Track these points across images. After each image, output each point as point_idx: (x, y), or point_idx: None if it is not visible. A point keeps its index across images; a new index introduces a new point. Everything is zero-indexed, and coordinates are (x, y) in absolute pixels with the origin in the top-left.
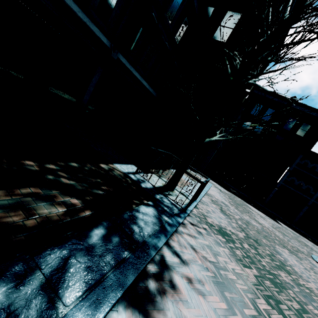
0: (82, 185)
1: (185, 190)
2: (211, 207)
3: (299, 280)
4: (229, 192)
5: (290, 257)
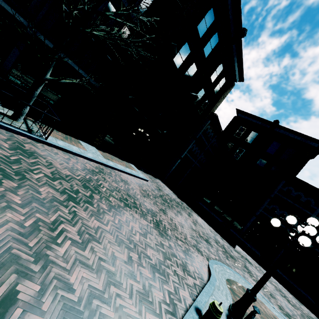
0: None
1: (43, 133)
2: (77, 161)
3: (78, 209)
4: (183, 201)
5: (137, 223)
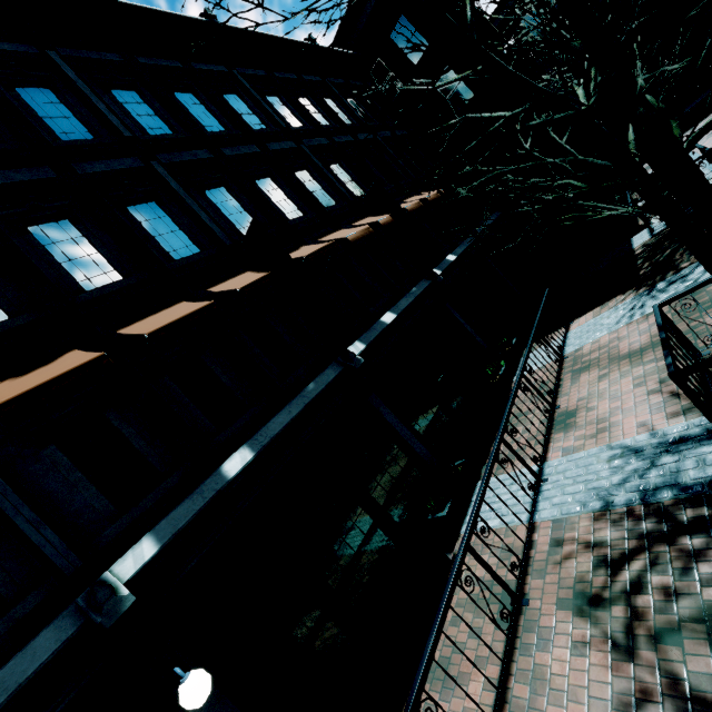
0: (672, 246)
1: None
2: None
3: None
4: None
5: None
